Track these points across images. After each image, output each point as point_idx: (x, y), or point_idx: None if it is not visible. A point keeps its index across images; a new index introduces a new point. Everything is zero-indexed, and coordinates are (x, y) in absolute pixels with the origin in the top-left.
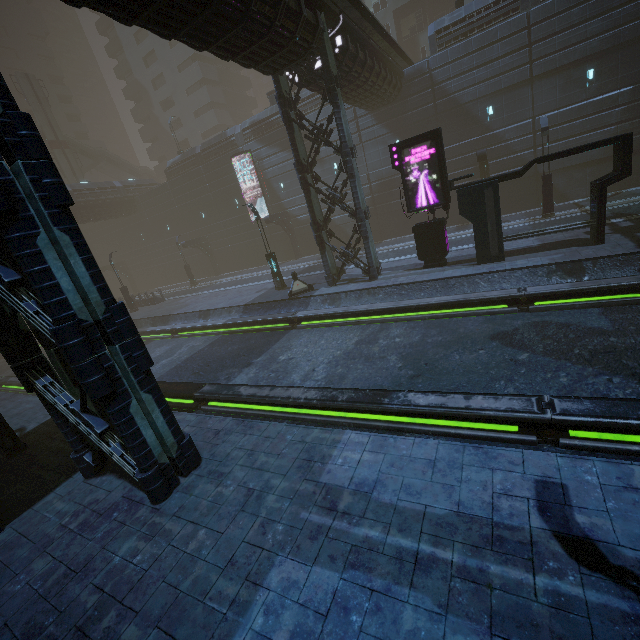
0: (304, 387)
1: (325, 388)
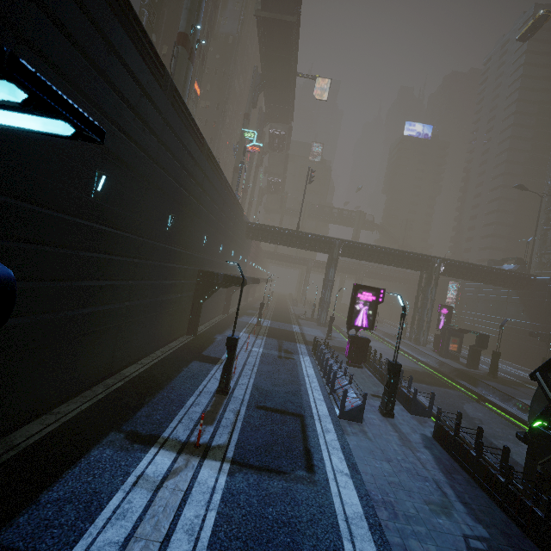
0: None
1: None
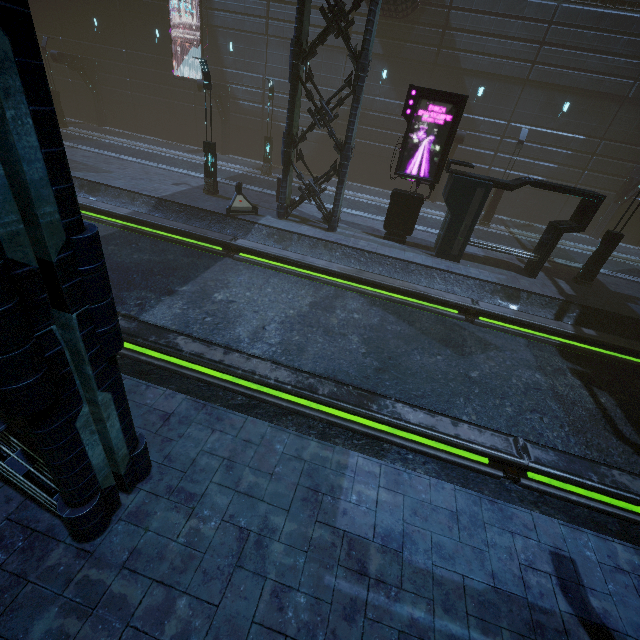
0: (271, 362)
1: (299, 370)
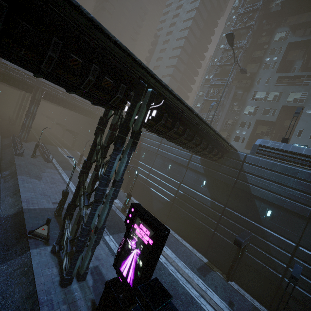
0: None
1: None
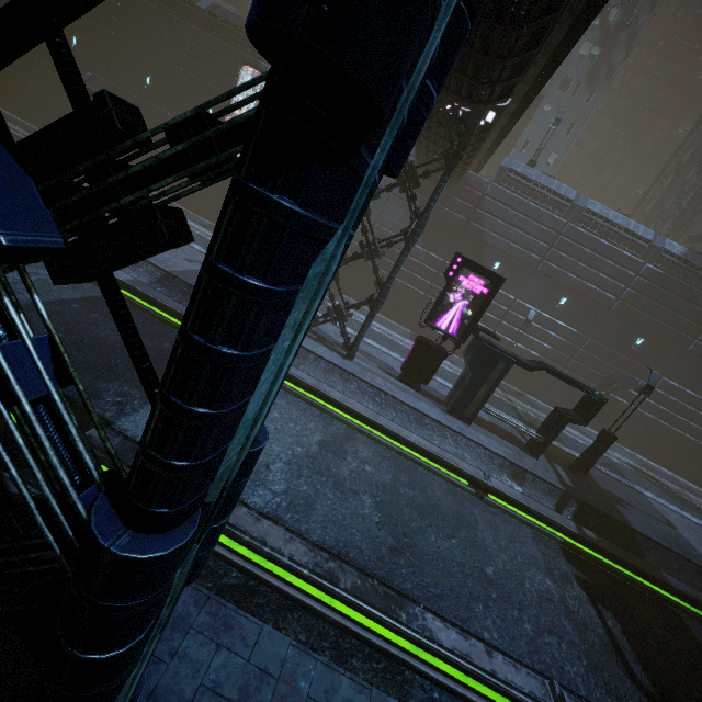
0: (285, 527)
1: (317, 546)
